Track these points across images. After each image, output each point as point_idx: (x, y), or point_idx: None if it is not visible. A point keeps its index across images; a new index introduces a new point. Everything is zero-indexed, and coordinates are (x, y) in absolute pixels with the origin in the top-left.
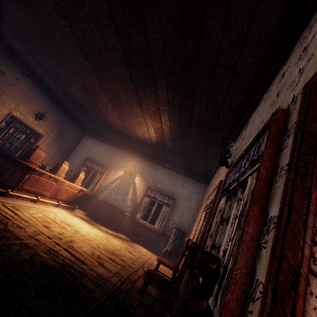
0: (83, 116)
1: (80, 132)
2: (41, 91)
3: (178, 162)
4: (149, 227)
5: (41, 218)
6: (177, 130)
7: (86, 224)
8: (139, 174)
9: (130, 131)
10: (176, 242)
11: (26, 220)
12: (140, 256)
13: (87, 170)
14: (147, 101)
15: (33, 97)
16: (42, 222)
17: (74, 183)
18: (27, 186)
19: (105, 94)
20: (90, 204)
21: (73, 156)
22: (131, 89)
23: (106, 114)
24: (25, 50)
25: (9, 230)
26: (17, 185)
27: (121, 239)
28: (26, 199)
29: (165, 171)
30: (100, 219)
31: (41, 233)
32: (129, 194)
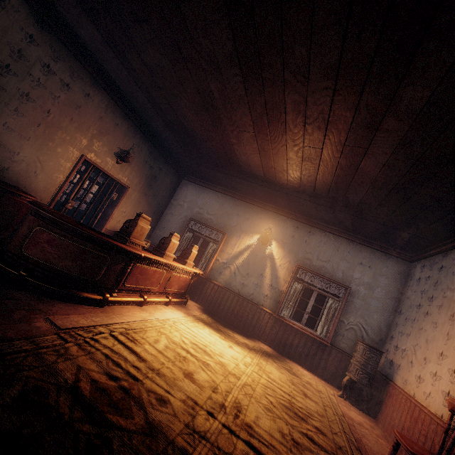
0: (187, 150)
1: (176, 176)
2: (122, 114)
3: (357, 224)
4: (306, 333)
5: (169, 349)
6: (402, 171)
7: (219, 337)
8: (280, 242)
9: (275, 172)
10: (368, 368)
11: (157, 368)
12: (320, 399)
13: (193, 237)
14: (355, 115)
15: (111, 125)
16: (176, 361)
17: (185, 263)
18: (130, 284)
19: (250, 107)
20: (205, 292)
21: (169, 215)
22: (324, 91)
23: (235, 145)
24: (100, 36)
25: (155, 425)
26: (117, 284)
27: (272, 360)
28: (129, 304)
29: (326, 237)
30: (223, 315)
31: (194, 402)
32: (265, 276)
